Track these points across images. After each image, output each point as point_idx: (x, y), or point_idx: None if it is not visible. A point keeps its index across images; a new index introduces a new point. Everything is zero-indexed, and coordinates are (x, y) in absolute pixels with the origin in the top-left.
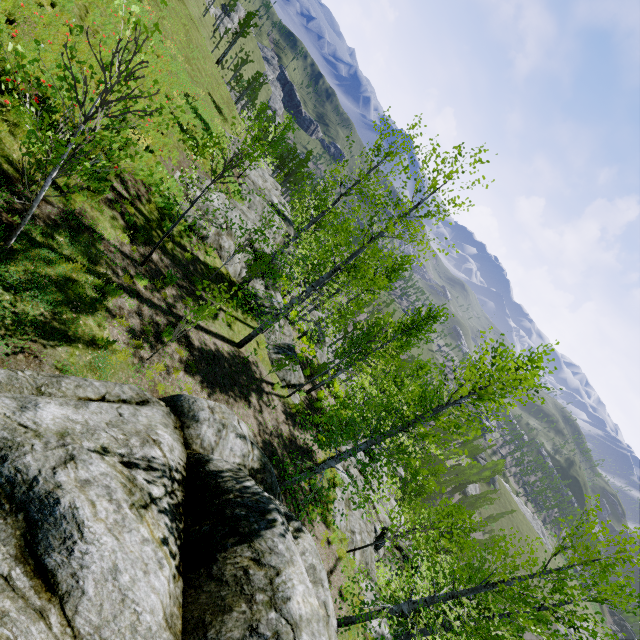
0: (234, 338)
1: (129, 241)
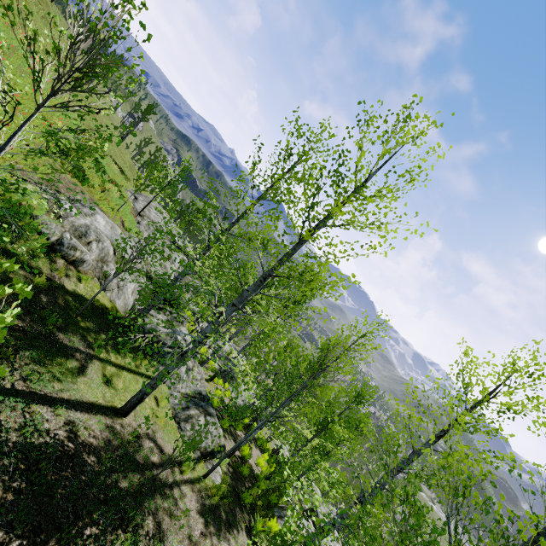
0: (115, 401)
1: None
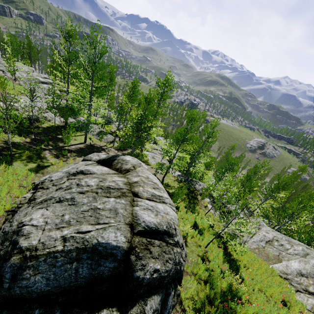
0: (81, 142)
1: (24, 138)
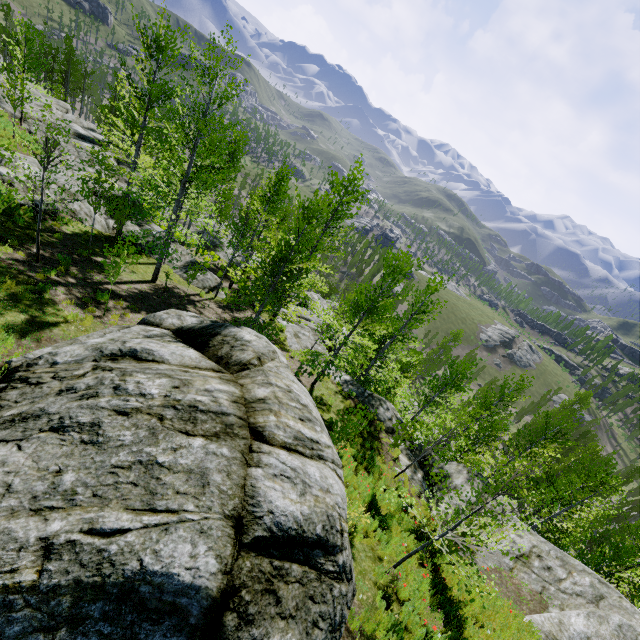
0: (146, 278)
1: (11, 250)
